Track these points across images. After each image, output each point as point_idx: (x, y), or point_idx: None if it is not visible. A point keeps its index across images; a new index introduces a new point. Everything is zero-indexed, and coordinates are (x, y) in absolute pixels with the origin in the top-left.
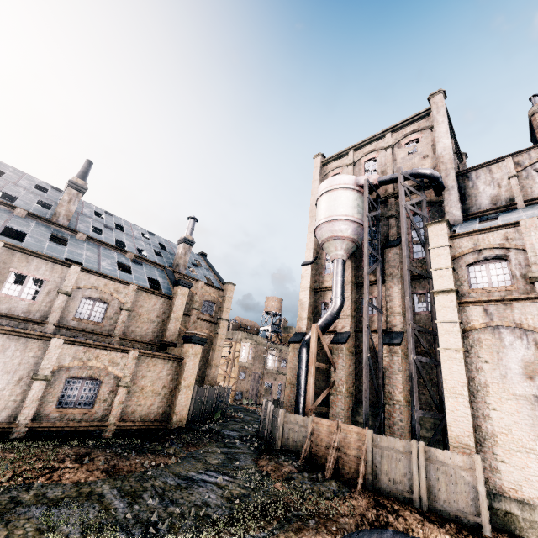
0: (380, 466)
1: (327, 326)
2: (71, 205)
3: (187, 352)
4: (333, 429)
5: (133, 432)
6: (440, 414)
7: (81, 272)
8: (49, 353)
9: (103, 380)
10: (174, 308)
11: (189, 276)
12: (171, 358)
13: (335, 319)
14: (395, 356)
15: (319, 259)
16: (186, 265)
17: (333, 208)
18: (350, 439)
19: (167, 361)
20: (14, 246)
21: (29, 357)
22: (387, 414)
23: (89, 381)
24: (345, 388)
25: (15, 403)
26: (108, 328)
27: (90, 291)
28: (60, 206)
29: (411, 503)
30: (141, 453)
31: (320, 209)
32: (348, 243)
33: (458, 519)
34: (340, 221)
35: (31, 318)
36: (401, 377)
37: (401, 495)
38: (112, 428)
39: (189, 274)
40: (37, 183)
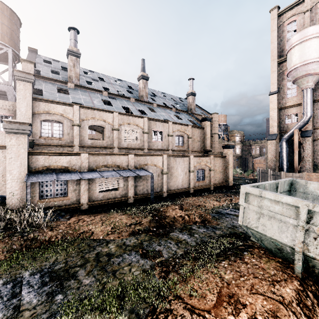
0: None
1: (300, 129)
2: (145, 89)
3: (227, 153)
4: None
5: (214, 187)
6: None
7: (172, 124)
8: (190, 162)
9: (205, 169)
10: (206, 133)
11: (197, 114)
12: (222, 156)
13: (306, 124)
14: None
15: (281, 89)
16: (194, 108)
17: (307, 54)
18: None
19: (221, 158)
20: (150, 118)
21: (185, 164)
22: None
23: (200, 170)
24: (311, 158)
25: (187, 181)
26: (186, 148)
27: (176, 132)
28: (142, 91)
29: None
30: (238, 193)
31: (295, 56)
32: (317, 76)
33: None
34: (313, 63)
35: (164, 149)
36: None
37: None
38: (212, 186)
39: (195, 113)
40: (113, 79)
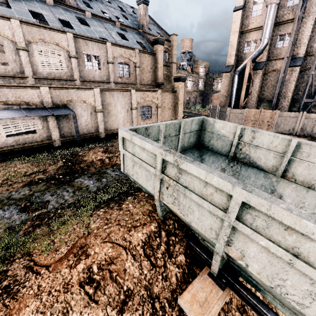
0: (280, 123)
1: (254, 60)
2: None
3: (178, 87)
4: (257, 112)
5: None
6: (313, 100)
7: (111, 46)
8: (132, 97)
9: (152, 106)
10: (158, 61)
11: (151, 34)
12: (172, 91)
13: (260, 54)
14: (294, 73)
15: (248, 3)
16: (147, 25)
17: None
18: (266, 115)
19: (171, 93)
20: (77, 35)
21: (126, 100)
22: (279, 103)
23: (146, 107)
24: (256, 94)
25: (129, 120)
26: (133, 80)
27: (119, 58)
28: None
29: (291, 133)
30: None
31: None
32: None
33: (311, 135)
34: None
35: (104, 80)
36: (294, 84)
37: (287, 132)
38: None
39: (149, 32)
40: None
